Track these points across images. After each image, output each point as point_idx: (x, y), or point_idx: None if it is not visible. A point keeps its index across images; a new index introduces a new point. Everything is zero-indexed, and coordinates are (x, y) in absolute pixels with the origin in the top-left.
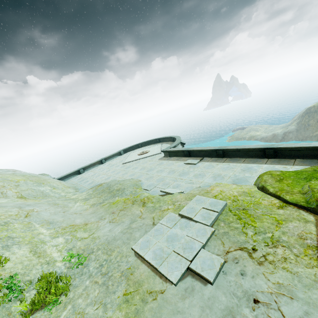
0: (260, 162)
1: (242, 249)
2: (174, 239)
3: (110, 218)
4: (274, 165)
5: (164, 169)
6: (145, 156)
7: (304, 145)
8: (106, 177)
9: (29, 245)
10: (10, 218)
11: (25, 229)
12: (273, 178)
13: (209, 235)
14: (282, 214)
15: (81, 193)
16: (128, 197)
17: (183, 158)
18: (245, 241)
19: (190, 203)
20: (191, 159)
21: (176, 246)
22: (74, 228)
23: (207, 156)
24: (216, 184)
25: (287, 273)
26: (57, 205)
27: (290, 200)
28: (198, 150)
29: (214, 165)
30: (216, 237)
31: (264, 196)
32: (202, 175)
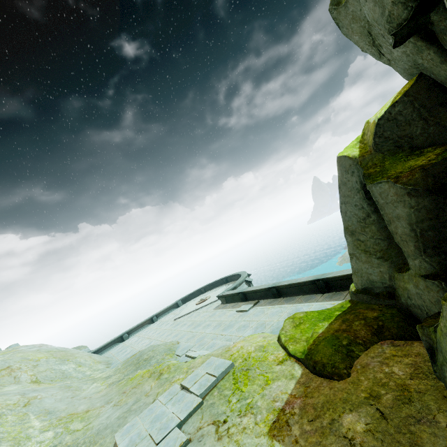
0: (312, 300)
1: (214, 422)
2: (158, 419)
3: (117, 400)
4: (324, 302)
5: (212, 323)
6: (202, 305)
7: (351, 271)
8: (148, 342)
9: (11, 442)
10: (6, 408)
11: (17, 422)
12: (292, 323)
13: (192, 409)
14: (277, 372)
15: (111, 369)
16: (151, 367)
17: (239, 304)
18: (223, 412)
19: (198, 368)
20: (245, 304)
21: (155, 427)
22: (71, 418)
23: (264, 298)
24: (246, 337)
25: (235, 446)
26: (69, 388)
27: (291, 351)
28: (252, 291)
29: (265, 309)
30: (201, 410)
31: (275, 349)
32: (246, 326)
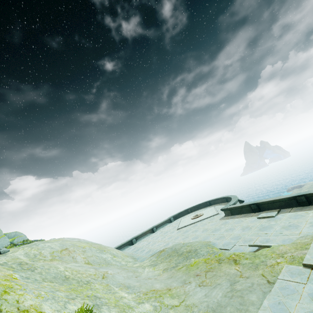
0: None
1: None
2: None
3: (196, 281)
4: None
5: (233, 227)
6: (200, 218)
7: None
8: (164, 244)
9: (117, 308)
10: (90, 277)
11: (106, 291)
12: None
13: None
14: None
15: (142, 262)
16: (207, 256)
17: (252, 214)
18: None
19: (310, 250)
20: (264, 213)
21: None
22: (157, 294)
23: (285, 207)
24: None
25: None
26: (127, 269)
27: None
28: (270, 201)
29: (302, 214)
30: None
31: None
32: (293, 225)
